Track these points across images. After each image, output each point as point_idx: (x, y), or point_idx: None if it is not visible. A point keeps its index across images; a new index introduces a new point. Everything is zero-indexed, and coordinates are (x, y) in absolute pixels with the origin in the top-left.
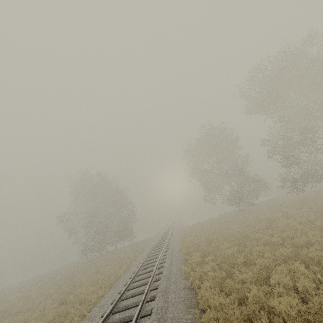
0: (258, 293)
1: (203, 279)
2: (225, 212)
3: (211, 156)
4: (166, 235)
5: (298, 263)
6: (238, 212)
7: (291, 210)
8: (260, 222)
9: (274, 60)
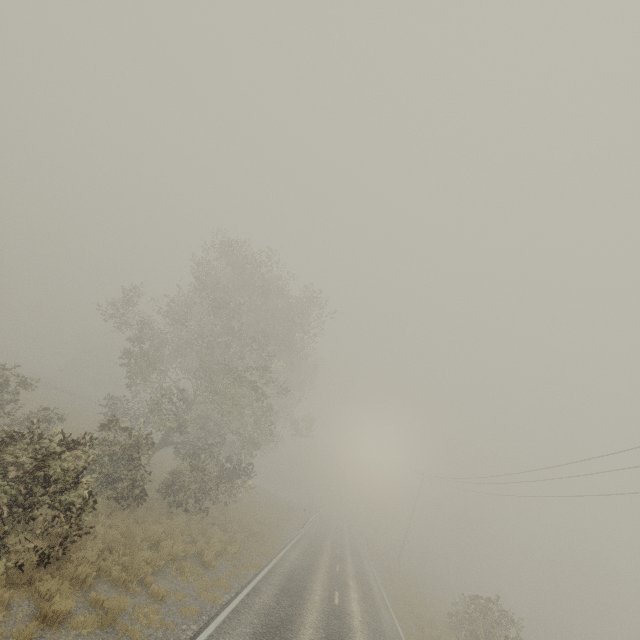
0: None
1: None
2: None
3: None
4: None
5: None
6: None
7: None
8: None
9: None
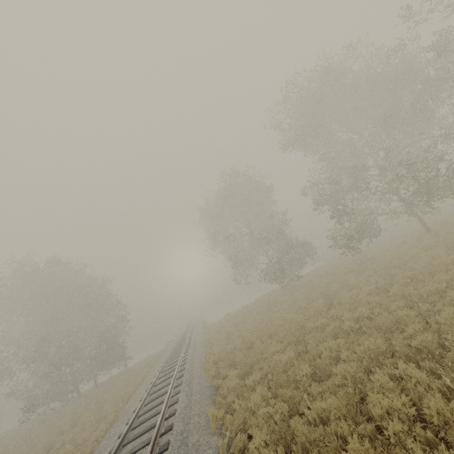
0: (366, 453)
1: (249, 425)
2: (263, 294)
3: (238, 216)
4: (182, 344)
5: (402, 362)
6: (282, 291)
7: (350, 278)
8: (316, 300)
9: (310, 78)
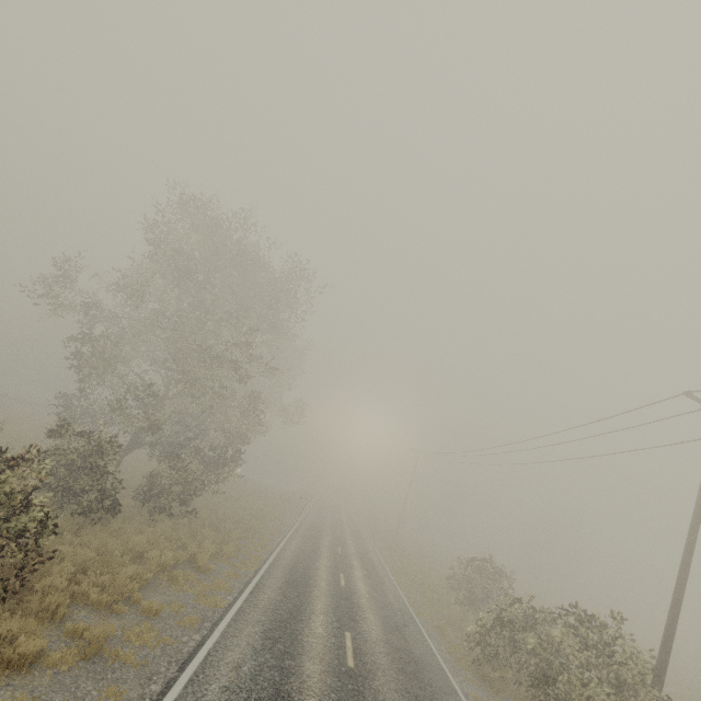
0: None
1: None
2: None
3: None
4: None
5: None
6: None
7: None
8: None
9: None
